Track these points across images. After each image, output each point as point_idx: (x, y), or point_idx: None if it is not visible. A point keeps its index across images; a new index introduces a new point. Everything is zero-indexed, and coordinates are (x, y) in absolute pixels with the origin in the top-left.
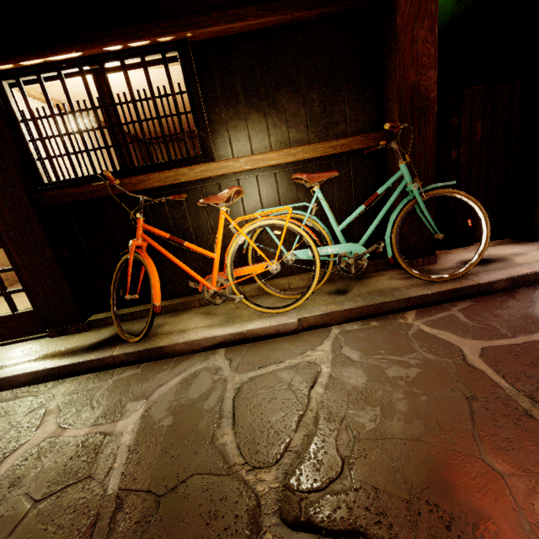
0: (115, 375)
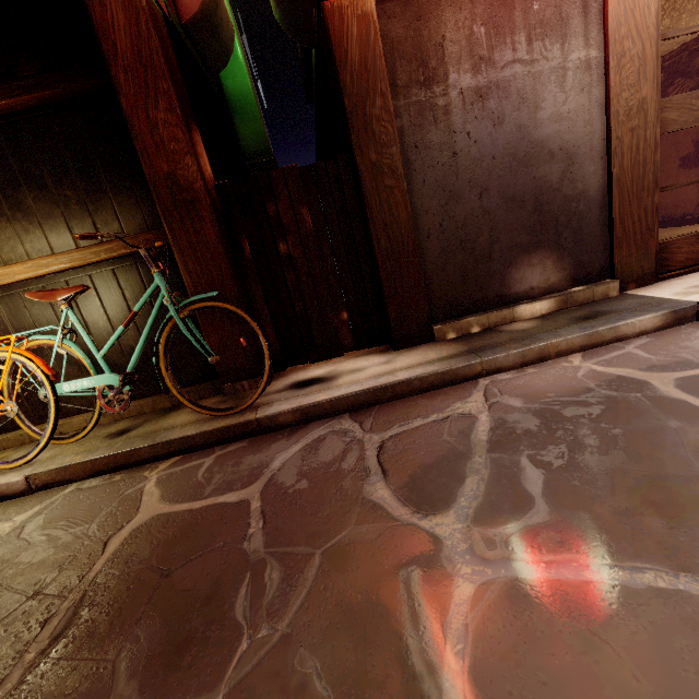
0: None
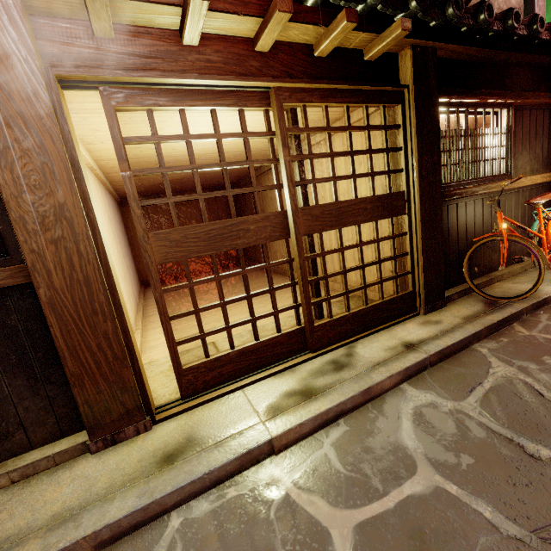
0: (537, 319)
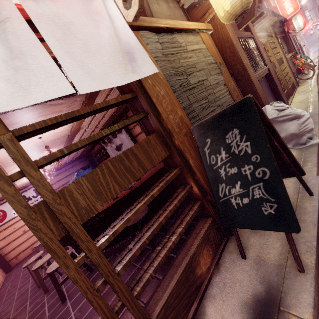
0: None
